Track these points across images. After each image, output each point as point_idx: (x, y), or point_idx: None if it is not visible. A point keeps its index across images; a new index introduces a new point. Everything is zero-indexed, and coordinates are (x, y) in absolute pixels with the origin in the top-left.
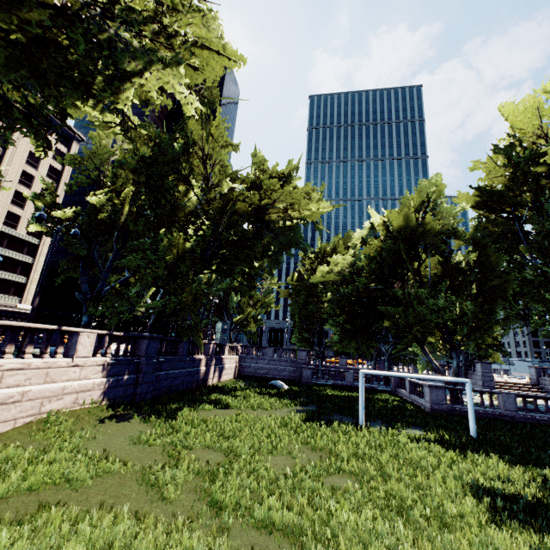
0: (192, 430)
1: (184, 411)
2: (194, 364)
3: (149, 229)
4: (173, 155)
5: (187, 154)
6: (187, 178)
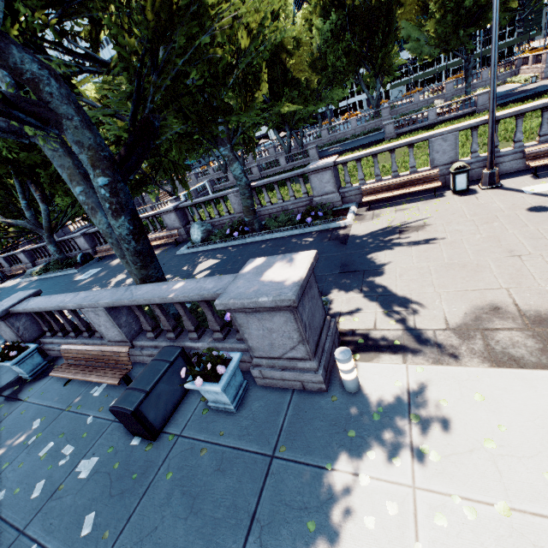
0: None
1: None
2: None
3: None
4: None
5: None
6: None
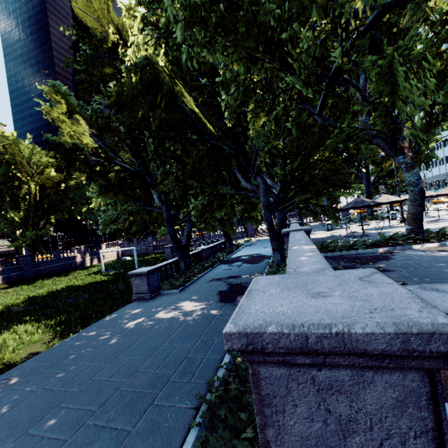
0: (25, 287)
1: (40, 281)
2: (70, 259)
3: (12, 207)
4: (1, 171)
5: (10, 166)
6: (19, 176)
